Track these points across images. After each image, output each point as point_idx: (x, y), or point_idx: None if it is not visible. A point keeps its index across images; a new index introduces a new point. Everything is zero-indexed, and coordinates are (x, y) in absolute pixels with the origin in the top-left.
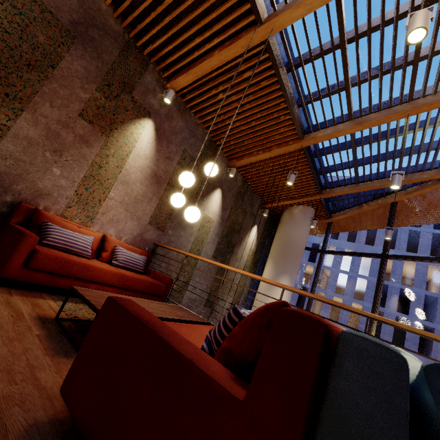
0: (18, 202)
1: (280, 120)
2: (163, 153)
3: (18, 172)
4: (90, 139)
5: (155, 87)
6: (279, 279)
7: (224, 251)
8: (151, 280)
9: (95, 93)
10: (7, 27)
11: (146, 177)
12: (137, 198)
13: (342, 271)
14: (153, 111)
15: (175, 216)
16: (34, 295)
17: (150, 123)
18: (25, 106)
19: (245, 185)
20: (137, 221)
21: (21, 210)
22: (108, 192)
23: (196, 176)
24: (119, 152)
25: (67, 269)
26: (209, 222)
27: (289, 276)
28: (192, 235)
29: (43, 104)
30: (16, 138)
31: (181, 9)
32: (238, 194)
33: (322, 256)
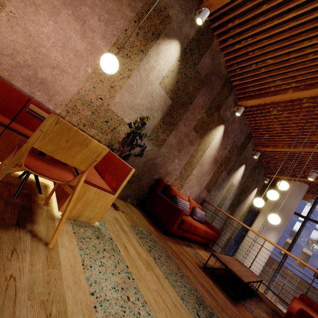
0: (158, 178)
1: (317, 133)
2: (223, 145)
3: (162, 163)
4: (194, 141)
5: (231, 104)
6: (269, 232)
7: (234, 204)
8: (214, 233)
9: (203, 114)
10: (179, 86)
11: (211, 160)
12: (204, 173)
13: (300, 221)
14: (226, 119)
15: (217, 183)
16: (178, 242)
17: (222, 127)
18: (174, 128)
19: (259, 161)
20: (199, 186)
21: (162, 184)
22: (193, 171)
23: (235, 157)
24: (203, 147)
25: (190, 229)
26: (232, 186)
27: (278, 231)
28: (222, 194)
29: (181, 125)
30: (167, 145)
31: (278, 67)
32: (253, 168)
33: (305, 221)
